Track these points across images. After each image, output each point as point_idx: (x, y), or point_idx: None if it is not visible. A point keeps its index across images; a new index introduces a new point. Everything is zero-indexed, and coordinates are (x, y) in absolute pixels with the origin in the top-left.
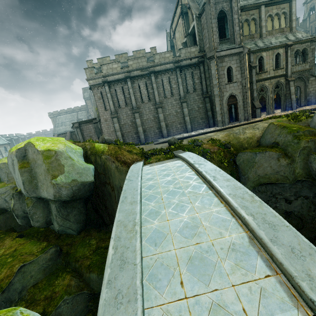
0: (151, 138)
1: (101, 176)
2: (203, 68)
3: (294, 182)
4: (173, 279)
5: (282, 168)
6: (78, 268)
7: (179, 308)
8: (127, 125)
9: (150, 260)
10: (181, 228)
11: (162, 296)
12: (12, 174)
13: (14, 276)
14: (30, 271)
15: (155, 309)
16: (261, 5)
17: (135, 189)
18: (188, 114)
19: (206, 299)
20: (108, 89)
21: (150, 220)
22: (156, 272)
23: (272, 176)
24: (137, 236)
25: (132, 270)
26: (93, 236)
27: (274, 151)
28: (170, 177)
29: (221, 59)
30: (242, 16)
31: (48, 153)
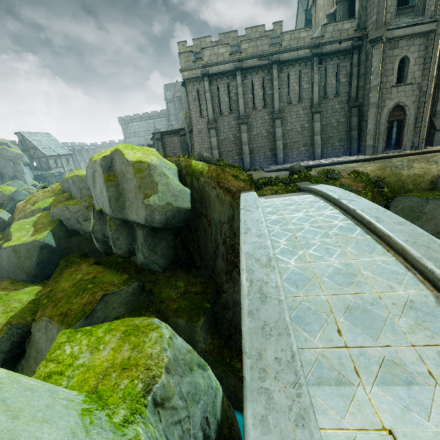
0: (259, 162)
1: (197, 205)
2: (357, 58)
3: None
4: (326, 325)
5: None
6: (163, 310)
7: (338, 355)
8: (228, 141)
9: (292, 302)
10: (331, 274)
11: (314, 340)
12: (85, 190)
13: (97, 303)
14: (112, 302)
15: (306, 351)
16: None
17: (258, 221)
18: (321, 132)
19: (375, 353)
20: (209, 86)
21: (285, 259)
22: (302, 315)
23: None
24: (275, 272)
25: (277, 305)
26: (180, 277)
27: None
28: (302, 214)
29: (393, 44)
30: None
31: (140, 165)
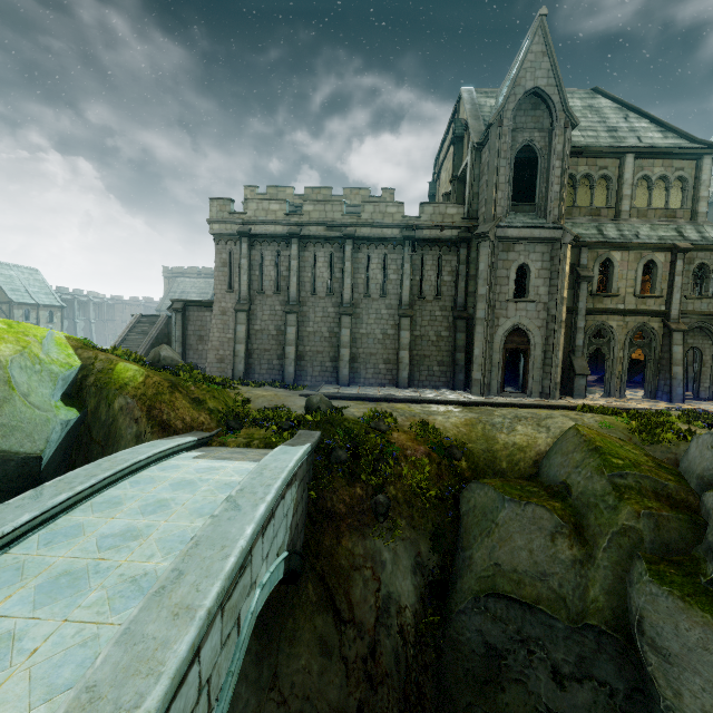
0: (311, 376)
1: (95, 444)
2: (466, 253)
3: (577, 626)
4: None
5: (559, 567)
6: None
7: None
8: (266, 335)
9: None
10: None
11: None
12: None
13: None
14: None
15: None
16: (626, 152)
17: None
18: (410, 346)
19: None
20: (247, 250)
21: None
22: None
23: (528, 579)
24: None
25: None
26: None
27: (548, 509)
28: (146, 520)
29: (508, 245)
30: (578, 166)
31: None
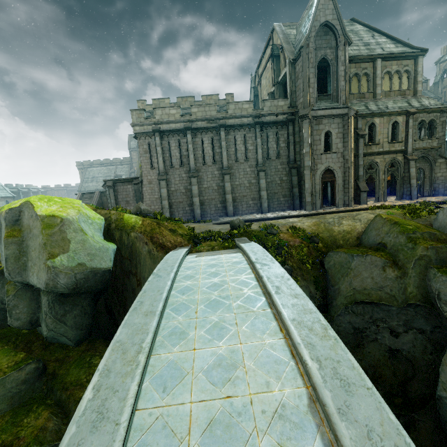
0: (210, 214)
1: (126, 262)
2: (292, 128)
3: (404, 306)
4: None
5: (389, 282)
6: (64, 401)
7: None
8: (179, 193)
9: (148, 417)
10: (211, 367)
11: None
12: None
13: None
14: None
15: None
16: (377, 58)
17: (159, 291)
18: (266, 188)
19: None
20: (160, 141)
21: (169, 345)
22: (151, 440)
23: (373, 291)
24: (136, 373)
25: (110, 434)
26: (98, 351)
27: (378, 256)
28: (218, 279)
29: (318, 121)
30: (350, 69)
31: (51, 220)
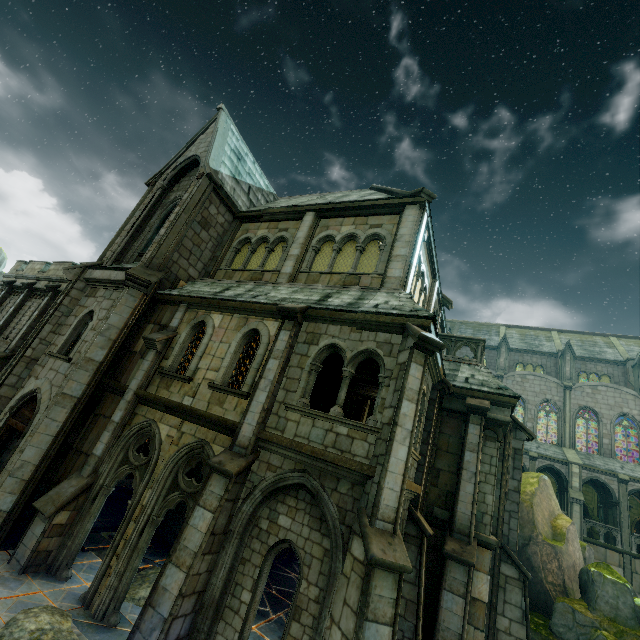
0: None
1: None
2: None
3: None
4: None
5: None
6: None
7: None
8: None
9: None
10: None
11: None
12: None
13: None
14: None
15: None
16: (307, 210)
17: None
18: None
19: None
20: (1, 296)
21: None
22: None
23: None
24: None
25: None
26: None
27: None
28: None
29: (94, 290)
30: (259, 230)
31: None
